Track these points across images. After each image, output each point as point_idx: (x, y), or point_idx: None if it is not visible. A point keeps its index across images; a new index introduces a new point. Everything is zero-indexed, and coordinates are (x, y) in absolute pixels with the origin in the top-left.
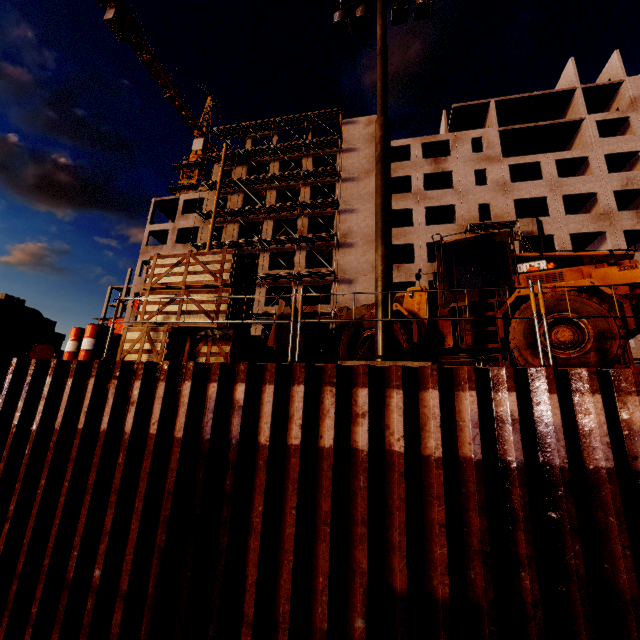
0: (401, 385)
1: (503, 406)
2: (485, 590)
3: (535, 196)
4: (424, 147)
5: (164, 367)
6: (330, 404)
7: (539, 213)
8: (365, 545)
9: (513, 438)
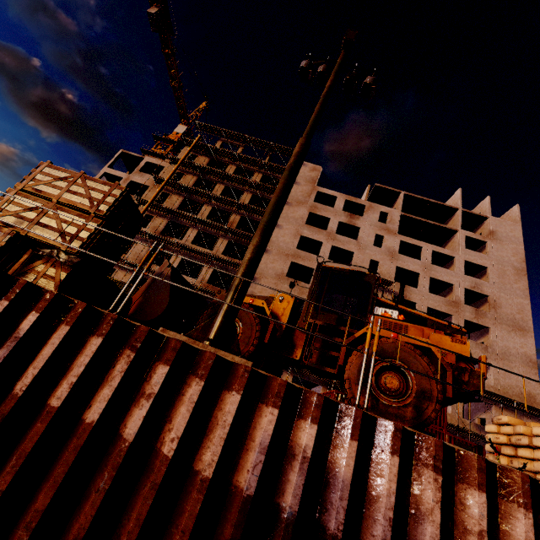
0: (206, 376)
1: (300, 437)
2: None
3: (412, 270)
4: (346, 203)
5: None
6: (119, 370)
7: (411, 283)
8: None
9: (296, 480)
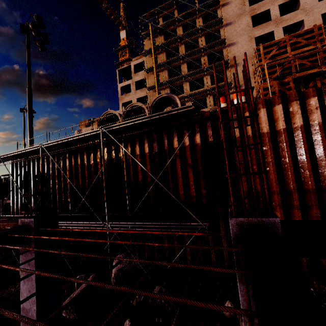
0: None
1: None
2: None
3: None
4: None
5: None
6: None
7: None
8: None
9: None
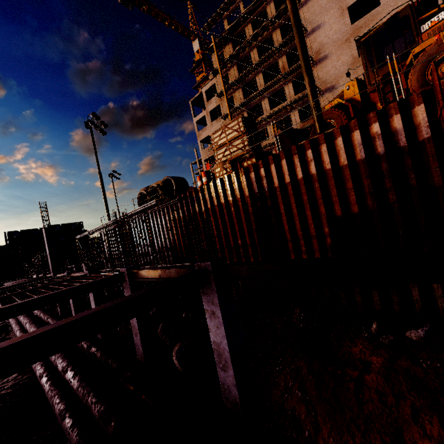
0: (324, 142)
1: (373, 131)
2: (372, 205)
3: None
4: None
5: (233, 174)
6: (297, 162)
7: None
8: (323, 206)
9: (379, 143)
